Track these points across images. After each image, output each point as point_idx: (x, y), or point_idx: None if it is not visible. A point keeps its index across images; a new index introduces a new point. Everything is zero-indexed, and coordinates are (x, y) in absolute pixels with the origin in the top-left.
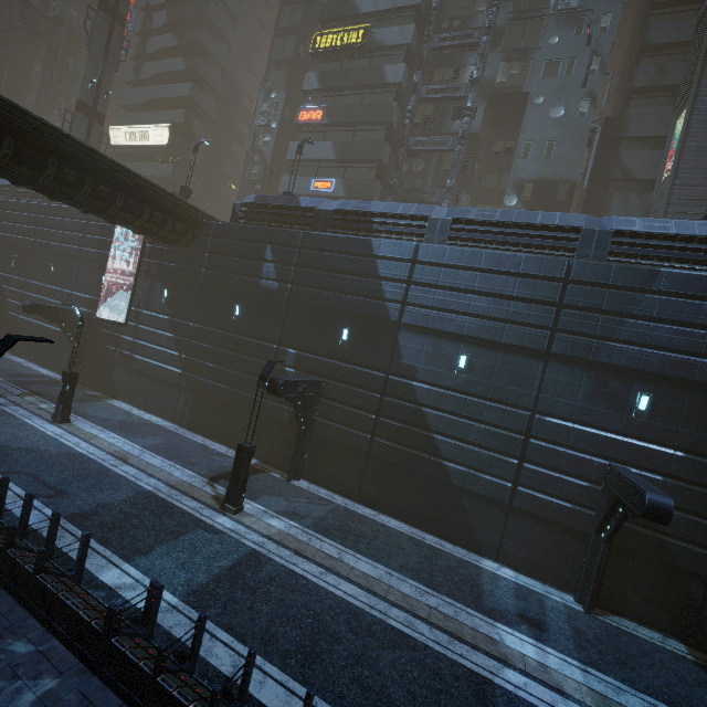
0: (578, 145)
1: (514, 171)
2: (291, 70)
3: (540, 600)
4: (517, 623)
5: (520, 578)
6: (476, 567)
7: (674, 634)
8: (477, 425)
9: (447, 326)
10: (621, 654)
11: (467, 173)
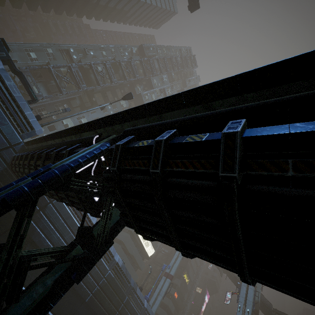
0: None
1: None
2: None
3: None
4: None
5: None
6: None
7: None
8: None
9: None
10: None
11: None
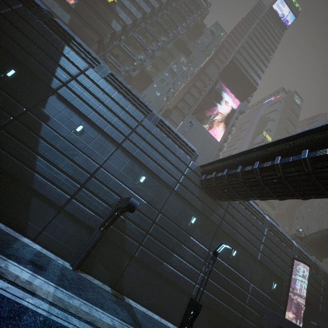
0: (158, 107)
1: None
2: None
3: (50, 260)
4: (26, 263)
5: (44, 250)
6: (16, 238)
7: (108, 283)
8: (69, 161)
9: (82, 108)
10: (81, 286)
11: None
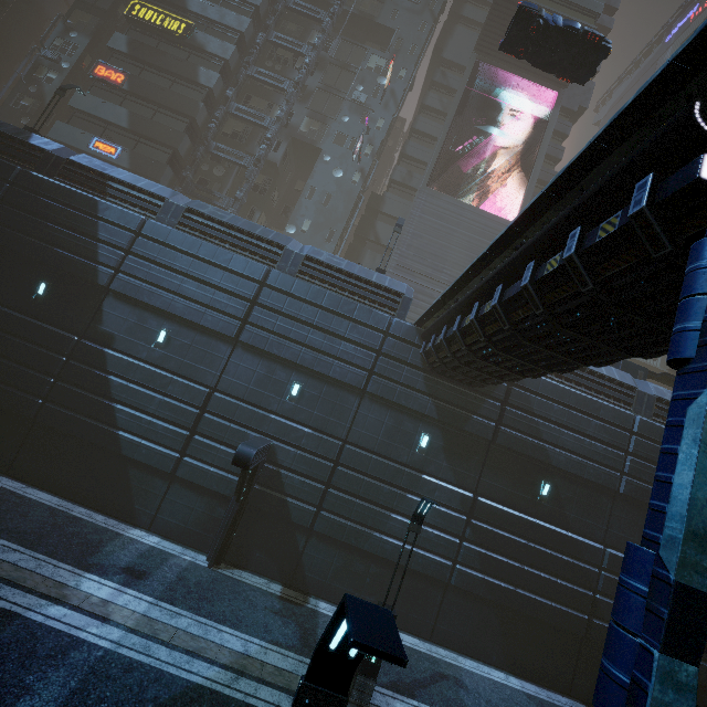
0: (347, 204)
1: (298, 206)
2: (102, 21)
3: (167, 558)
4: (114, 574)
5: (163, 543)
6: (116, 534)
7: (279, 579)
8: (160, 398)
9: (155, 301)
10: (211, 593)
11: (265, 196)
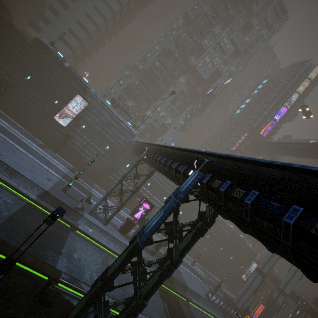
0: None
1: None
2: None
3: None
4: None
5: None
6: None
7: None
8: None
9: None
10: None
11: None
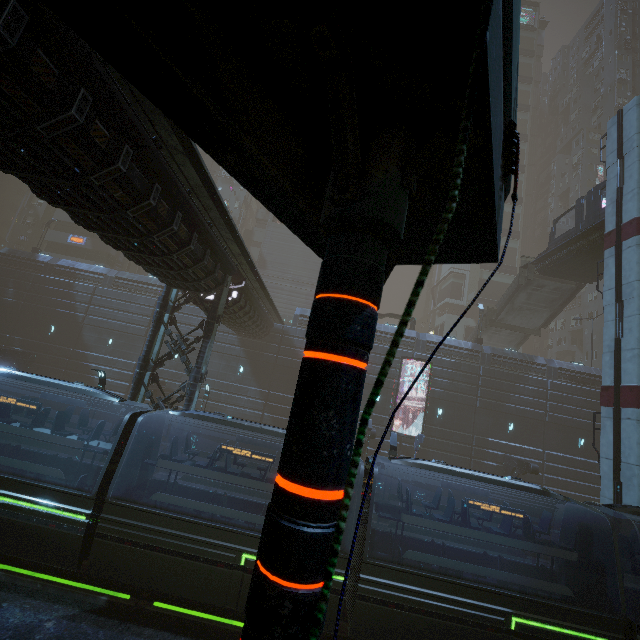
0: None
1: None
2: None
3: None
4: None
5: None
6: None
7: None
8: (113, 370)
9: (105, 325)
10: None
11: None
